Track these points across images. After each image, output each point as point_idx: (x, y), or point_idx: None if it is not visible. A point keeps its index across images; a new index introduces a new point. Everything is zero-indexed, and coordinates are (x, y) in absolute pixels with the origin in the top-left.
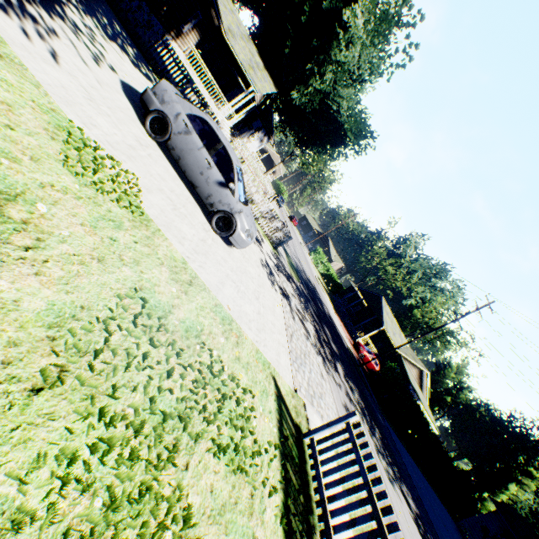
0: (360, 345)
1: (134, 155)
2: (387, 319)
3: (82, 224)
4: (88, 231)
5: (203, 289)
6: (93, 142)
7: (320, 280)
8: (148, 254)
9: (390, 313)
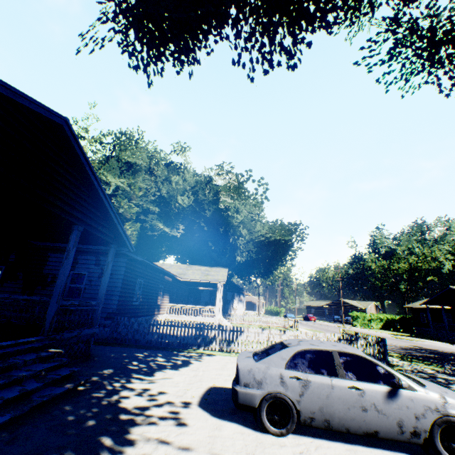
0: None
1: None
2: None
3: None
4: None
5: None
6: None
7: (393, 334)
8: None
9: None
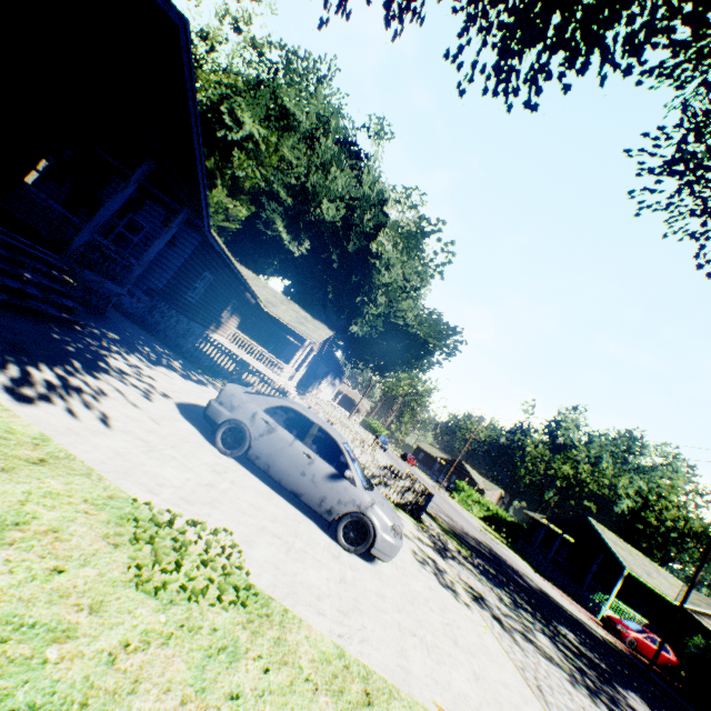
0: (616, 621)
1: (216, 495)
2: (621, 552)
3: (183, 699)
4: (195, 709)
5: (388, 694)
6: (165, 513)
7: (486, 529)
8: (290, 683)
9: (617, 539)
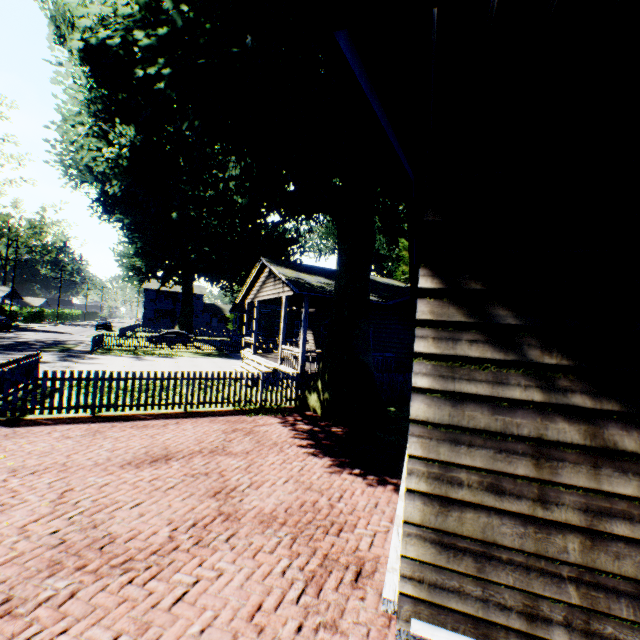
0: None
1: None
2: None
3: None
4: None
5: None
6: None
7: None
8: None
9: None
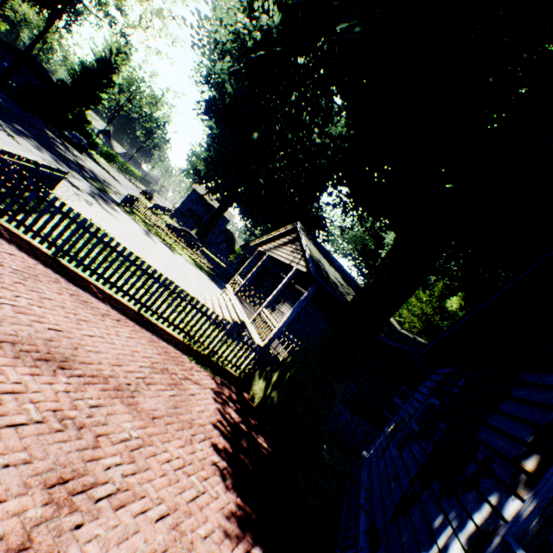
0: None
1: None
2: None
3: None
4: None
5: None
6: None
7: None
8: None
9: None
